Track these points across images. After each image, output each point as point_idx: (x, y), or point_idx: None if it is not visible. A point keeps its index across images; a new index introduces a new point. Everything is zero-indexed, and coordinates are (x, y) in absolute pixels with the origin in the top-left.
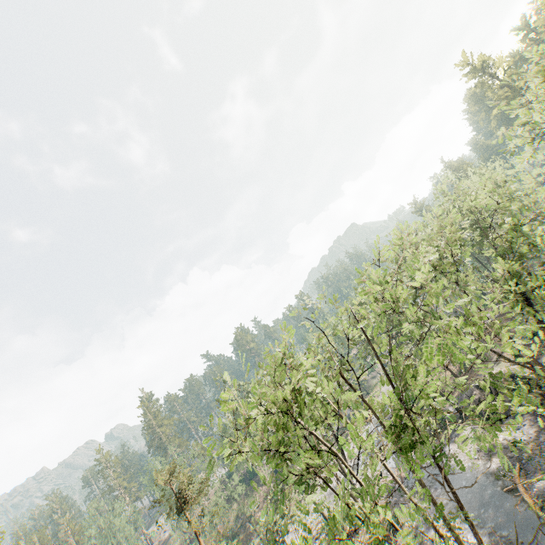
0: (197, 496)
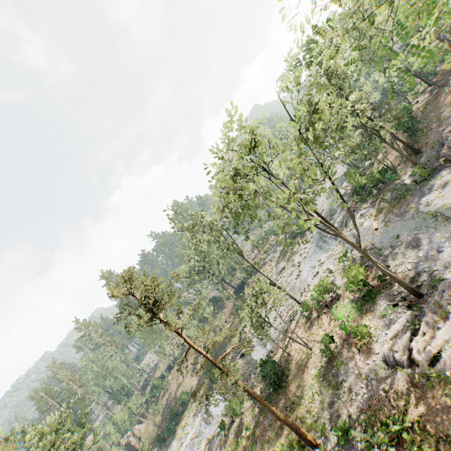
0: (169, 300)
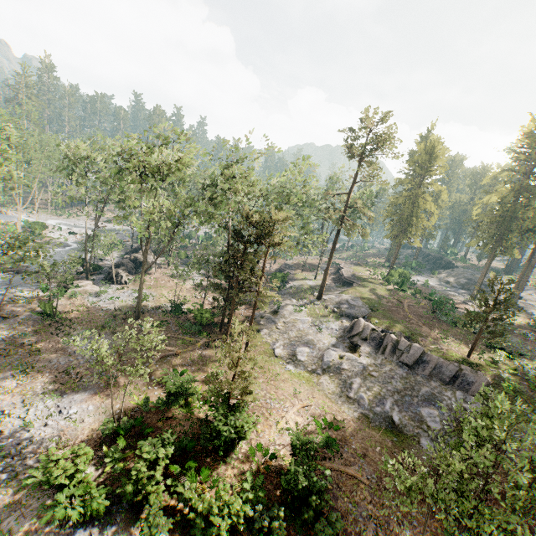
0: None
